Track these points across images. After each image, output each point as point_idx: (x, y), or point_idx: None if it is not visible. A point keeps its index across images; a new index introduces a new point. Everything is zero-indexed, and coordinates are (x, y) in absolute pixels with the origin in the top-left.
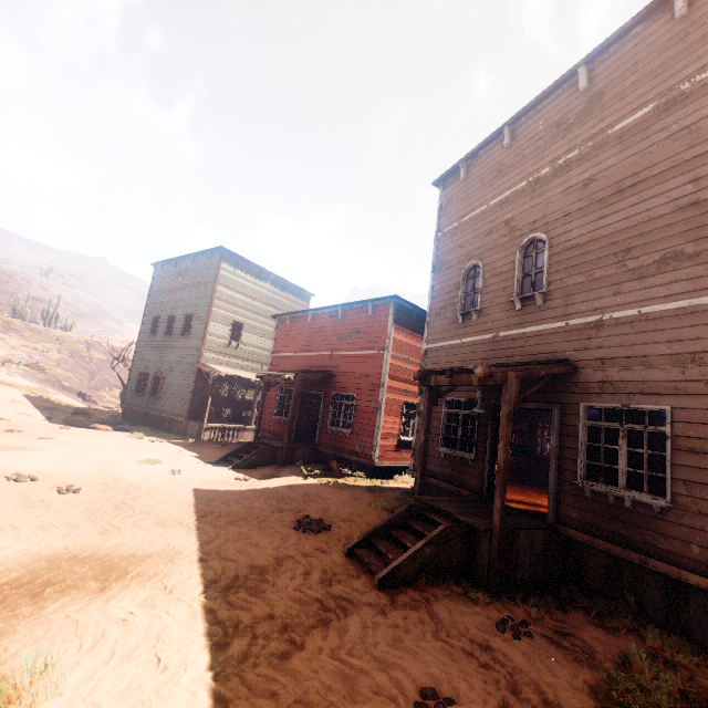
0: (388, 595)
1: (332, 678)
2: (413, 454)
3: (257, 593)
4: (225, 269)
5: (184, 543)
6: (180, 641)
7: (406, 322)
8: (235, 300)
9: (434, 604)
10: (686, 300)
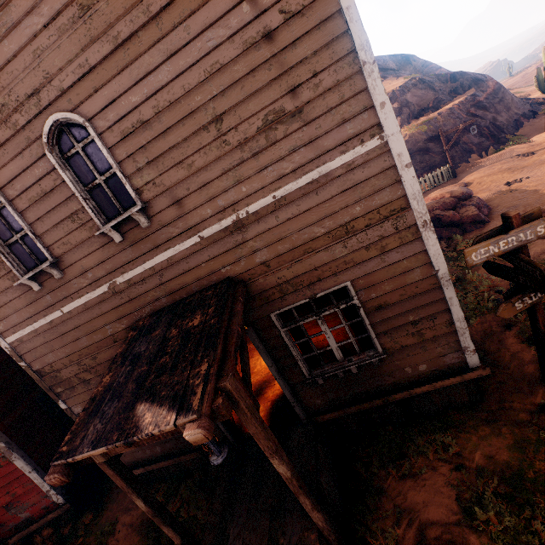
0: None
1: None
2: None
3: None
4: None
5: None
6: None
7: None
8: None
9: None
10: (315, 170)
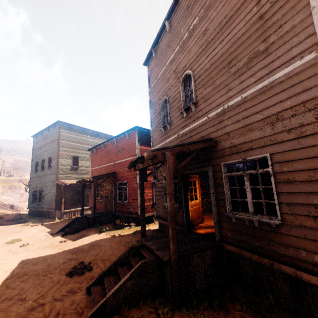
0: None
1: None
2: (155, 208)
3: None
4: (63, 131)
5: None
6: None
7: (146, 139)
8: (71, 146)
9: None
10: (266, 80)
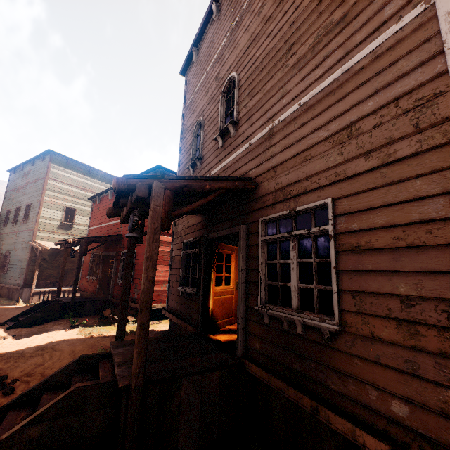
0: None
1: None
2: (167, 295)
3: None
4: (55, 167)
5: None
6: None
7: None
8: (66, 191)
9: None
10: (338, 69)
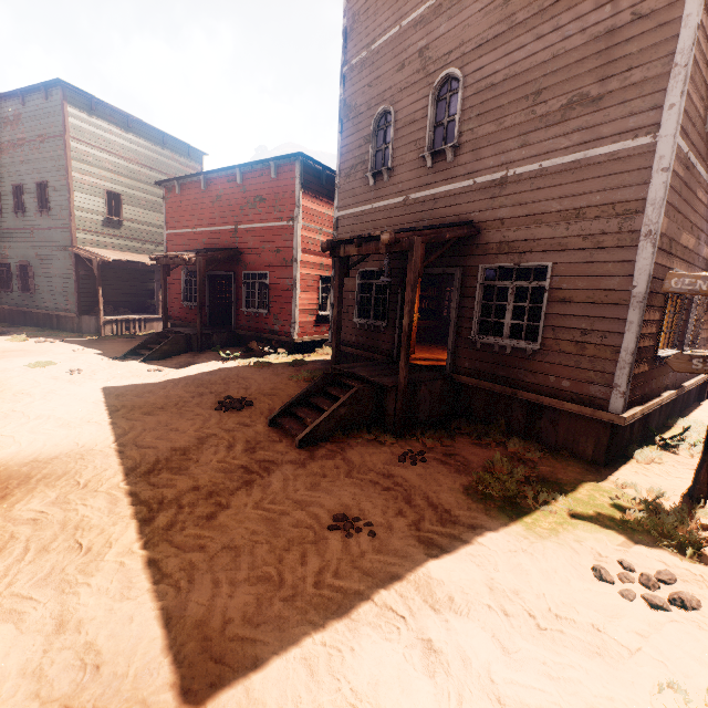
0: (308, 451)
1: (256, 524)
2: (330, 327)
3: (180, 471)
4: (74, 115)
5: (94, 440)
6: (102, 525)
7: (316, 186)
8: (101, 161)
9: (348, 452)
10: (582, 152)
